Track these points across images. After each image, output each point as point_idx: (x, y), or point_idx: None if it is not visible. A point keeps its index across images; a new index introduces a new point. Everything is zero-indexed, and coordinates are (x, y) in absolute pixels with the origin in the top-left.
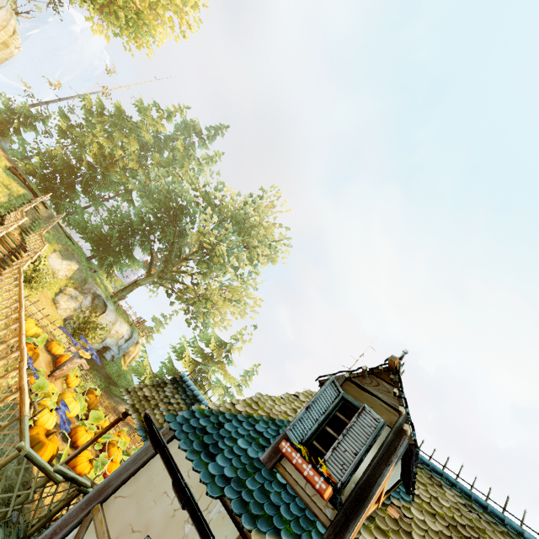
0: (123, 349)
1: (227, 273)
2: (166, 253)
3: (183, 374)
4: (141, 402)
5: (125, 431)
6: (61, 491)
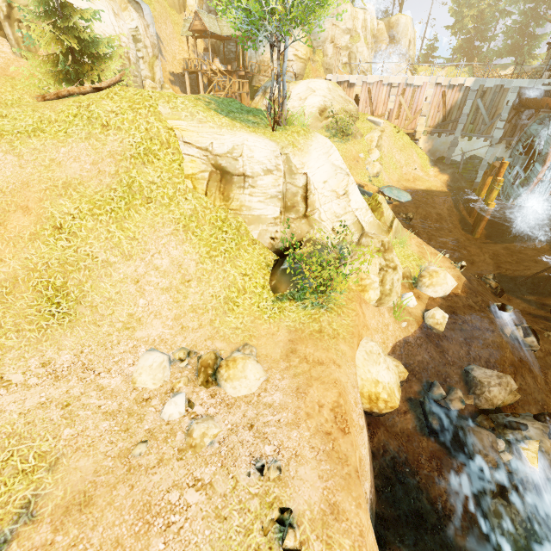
0: None
1: None
2: None
3: None
4: None
5: None
6: None
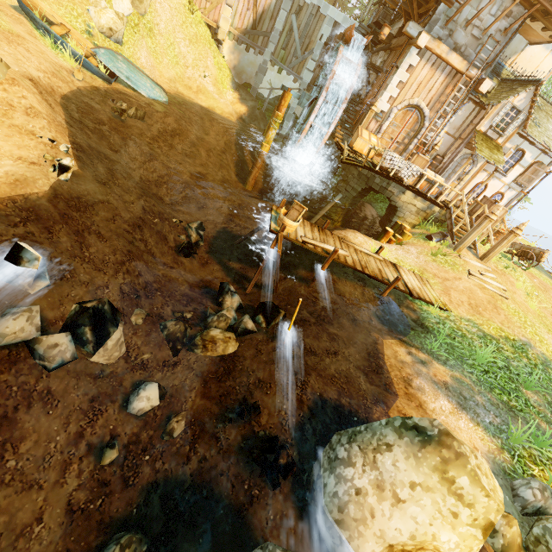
0: None
1: None
2: None
3: None
4: None
5: None
6: None
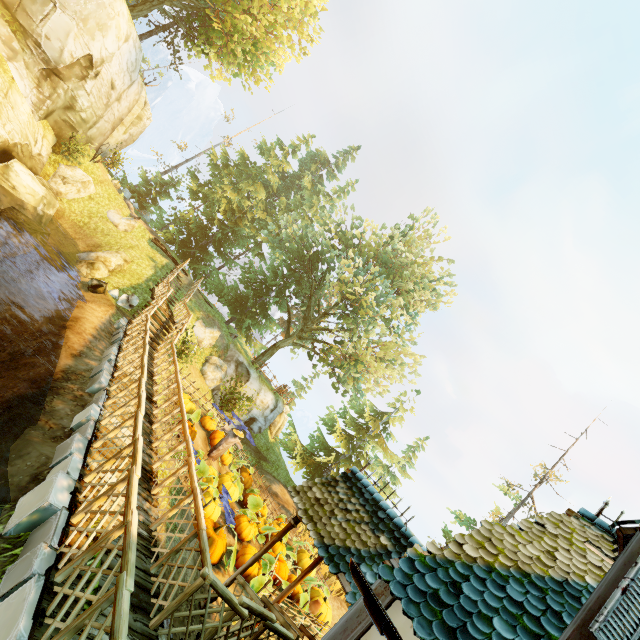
0: (269, 420)
1: (376, 326)
2: (302, 309)
3: (354, 468)
4: (313, 508)
5: (283, 518)
6: (247, 625)
